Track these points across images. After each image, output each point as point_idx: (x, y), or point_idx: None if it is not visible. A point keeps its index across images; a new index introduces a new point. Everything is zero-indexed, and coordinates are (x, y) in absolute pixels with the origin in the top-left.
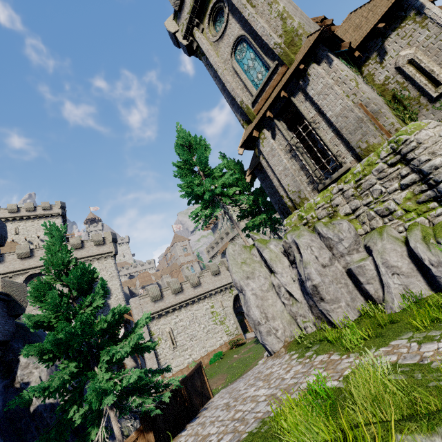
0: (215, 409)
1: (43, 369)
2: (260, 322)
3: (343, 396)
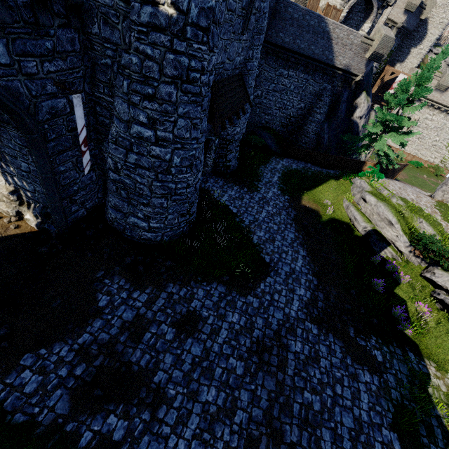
0: (395, 184)
1: (365, 106)
2: (447, 185)
3: (423, 213)
